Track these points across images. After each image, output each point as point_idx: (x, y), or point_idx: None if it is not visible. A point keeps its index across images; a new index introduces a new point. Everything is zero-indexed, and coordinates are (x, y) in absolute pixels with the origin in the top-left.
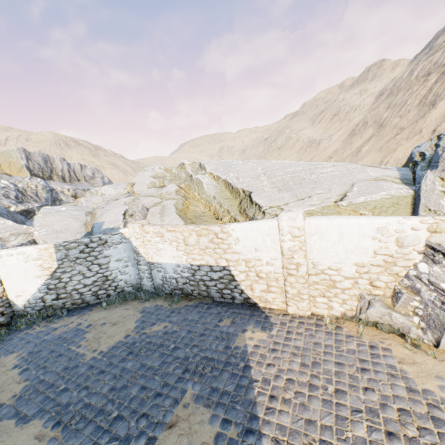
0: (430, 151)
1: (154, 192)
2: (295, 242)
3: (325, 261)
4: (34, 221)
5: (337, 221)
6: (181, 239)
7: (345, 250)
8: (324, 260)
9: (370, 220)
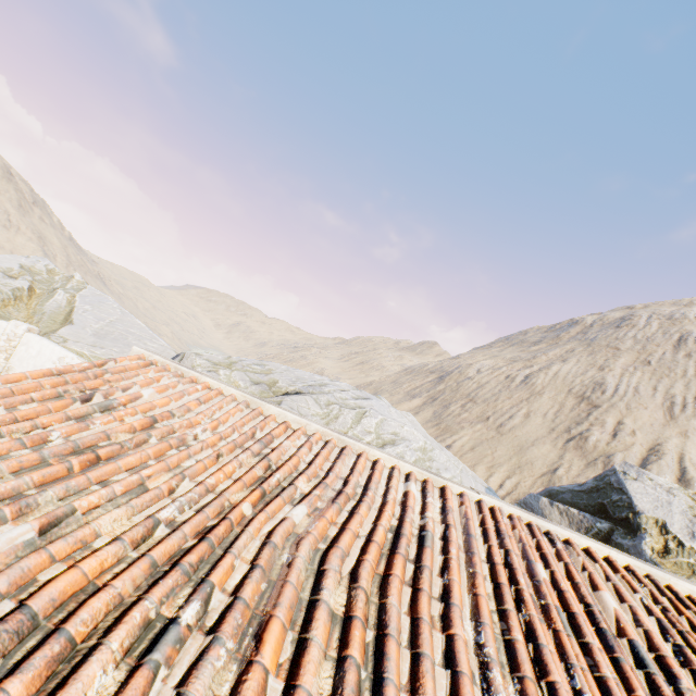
0: None
1: None
2: (7, 344)
3: (18, 369)
4: None
5: (44, 342)
6: None
7: (35, 365)
8: (18, 368)
9: (61, 350)
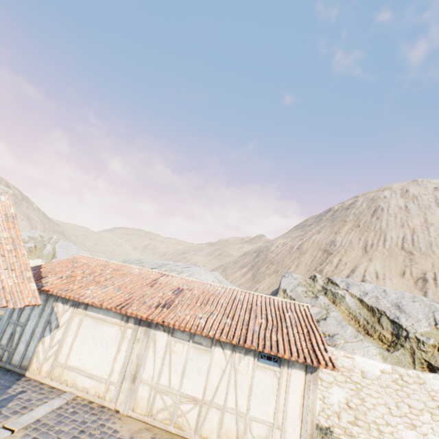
0: None
1: None
2: None
3: None
4: None
5: None
6: None
7: None
8: None
9: None
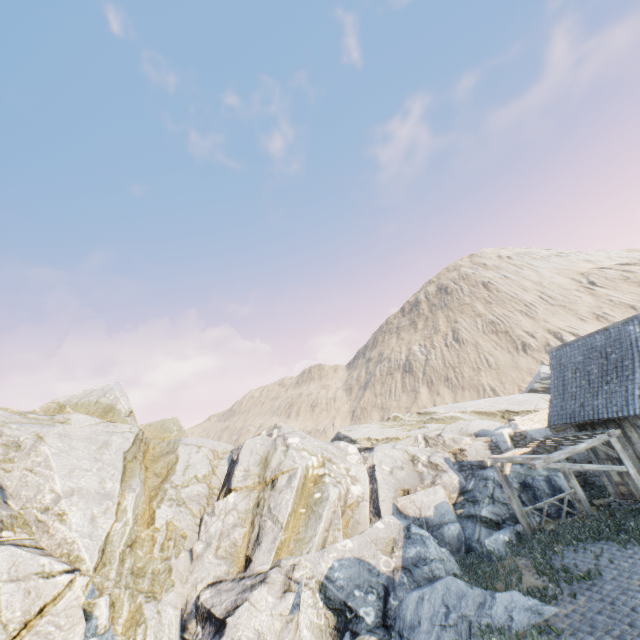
0: (544, 385)
1: (424, 430)
2: None
3: None
4: (444, 436)
5: None
6: (541, 418)
7: None
8: None
9: None
